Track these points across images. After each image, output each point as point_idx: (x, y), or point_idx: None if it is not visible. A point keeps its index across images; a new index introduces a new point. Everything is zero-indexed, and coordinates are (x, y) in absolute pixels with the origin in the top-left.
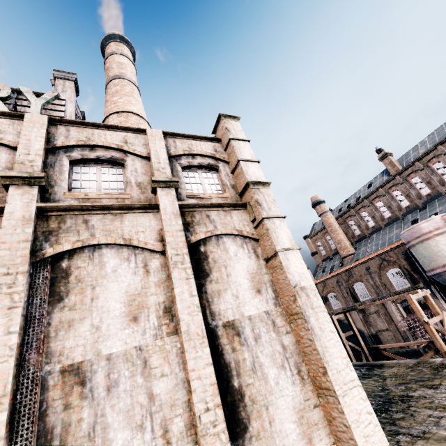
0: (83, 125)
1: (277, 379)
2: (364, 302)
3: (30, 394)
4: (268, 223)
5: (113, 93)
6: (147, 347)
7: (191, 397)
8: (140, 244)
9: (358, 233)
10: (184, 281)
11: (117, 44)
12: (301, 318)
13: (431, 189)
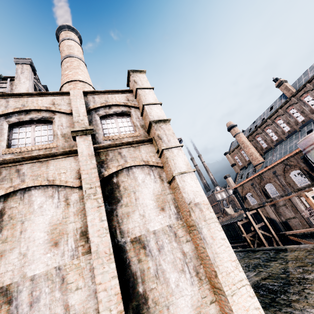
0: (19, 95)
1: (178, 282)
2: (274, 198)
3: None
4: (167, 153)
5: (65, 69)
6: (65, 266)
7: (99, 306)
8: (61, 183)
9: (265, 146)
10: (95, 209)
11: (66, 32)
12: (195, 230)
13: None
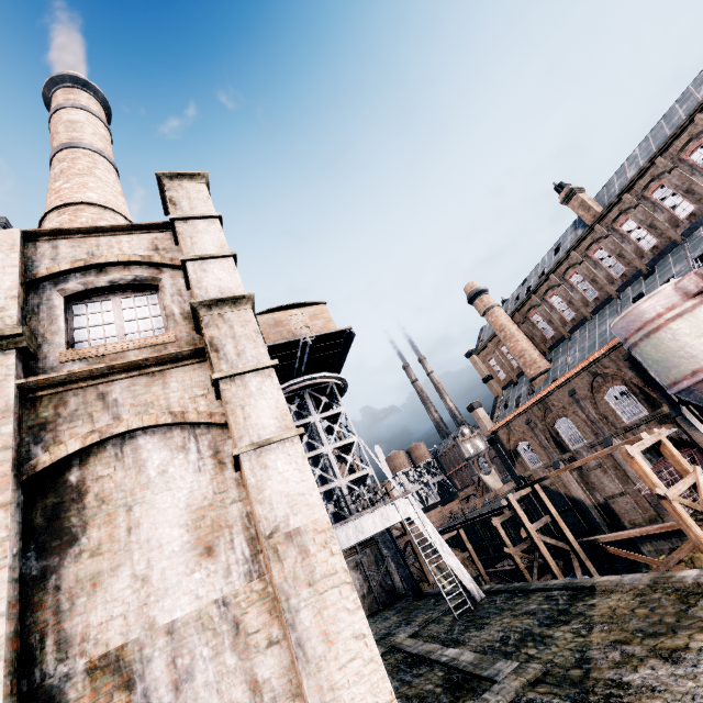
0: None
1: None
2: (576, 450)
3: None
4: (229, 388)
5: (56, 176)
6: None
7: None
8: None
9: (551, 333)
10: None
11: (67, 92)
12: (283, 615)
13: (657, 238)
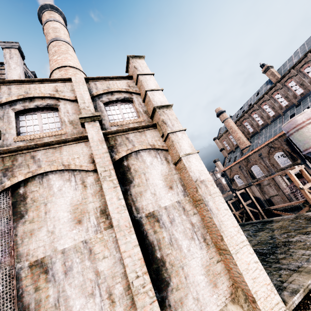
0: (21, 82)
1: (189, 247)
2: (259, 178)
3: (9, 285)
4: (172, 136)
5: (53, 53)
6: (90, 240)
7: (125, 270)
8: (76, 168)
9: (252, 130)
10: (112, 190)
11: (49, 13)
12: (202, 203)
13: (303, 89)
